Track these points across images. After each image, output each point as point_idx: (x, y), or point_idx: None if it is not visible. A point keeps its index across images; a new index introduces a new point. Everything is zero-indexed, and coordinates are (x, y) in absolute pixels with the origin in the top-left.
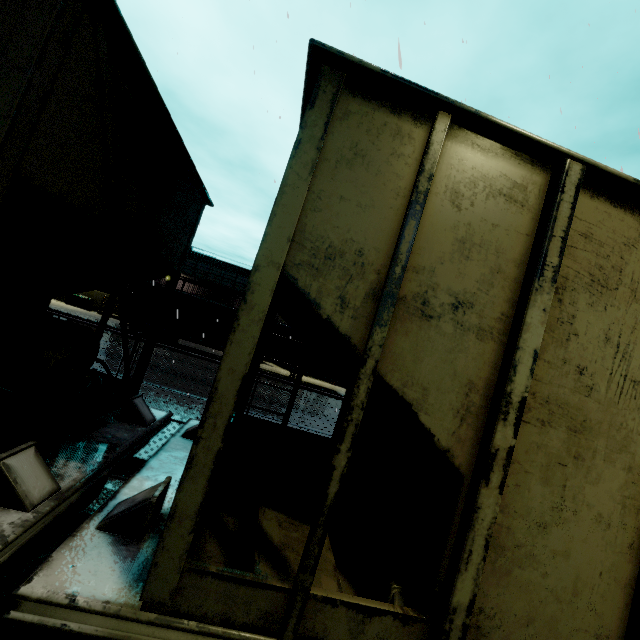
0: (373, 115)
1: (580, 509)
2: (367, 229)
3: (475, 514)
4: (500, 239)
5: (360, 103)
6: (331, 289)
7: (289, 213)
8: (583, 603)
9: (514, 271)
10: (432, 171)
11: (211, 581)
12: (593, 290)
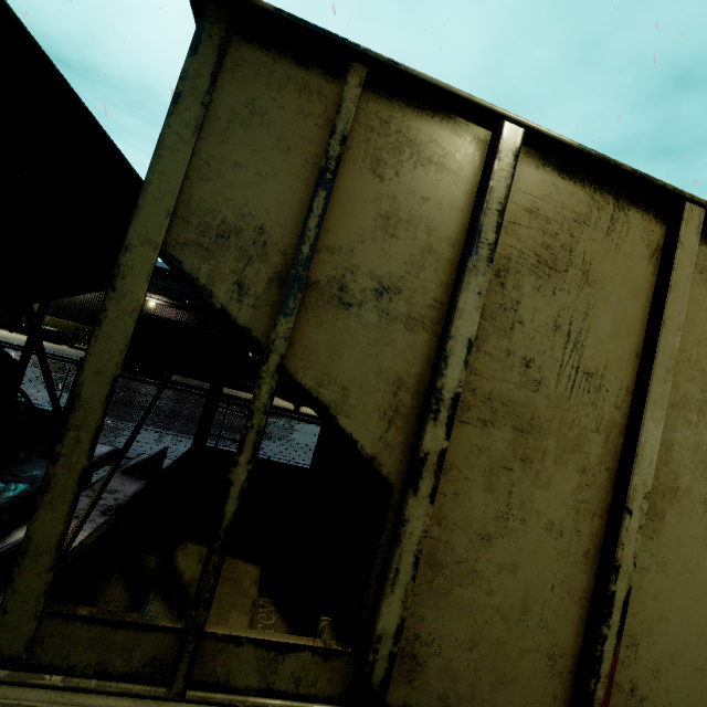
0: (273, 66)
1: (529, 517)
2: (269, 202)
3: (402, 528)
4: (431, 214)
5: (257, 51)
6: (226, 273)
7: (168, 181)
8: (534, 621)
9: (448, 251)
10: (345, 133)
11: (80, 626)
12: (540, 272)
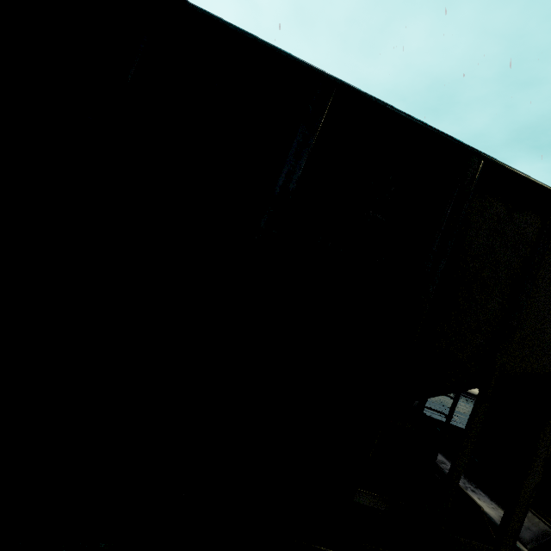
0: None
1: None
2: None
3: None
4: None
5: None
6: None
7: None
8: None
9: None
10: None
11: None
12: None
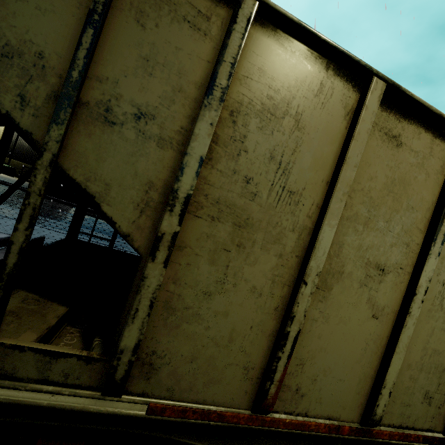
0: None
1: (239, 283)
2: (48, 33)
3: (142, 282)
4: (183, 62)
5: None
6: (10, 86)
7: None
8: (236, 347)
9: (195, 92)
10: None
11: None
12: (263, 116)
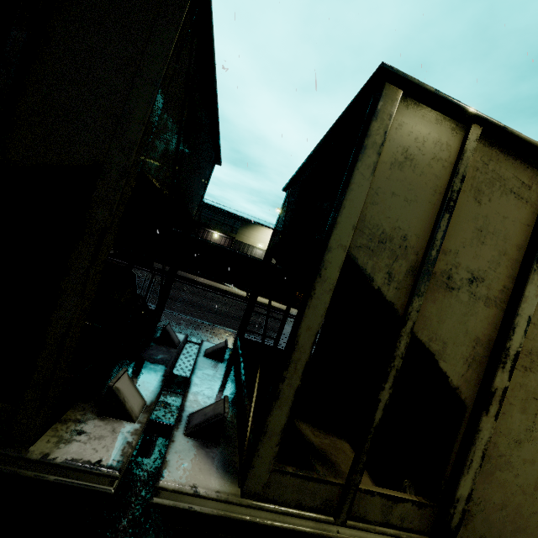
0: (421, 125)
1: None
2: (411, 219)
3: (477, 434)
4: (508, 228)
5: (411, 115)
6: (382, 266)
7: (354, 206)
8: None
9: (516, 254)
10: (464, 174)
11: (289, 478)
12: None
